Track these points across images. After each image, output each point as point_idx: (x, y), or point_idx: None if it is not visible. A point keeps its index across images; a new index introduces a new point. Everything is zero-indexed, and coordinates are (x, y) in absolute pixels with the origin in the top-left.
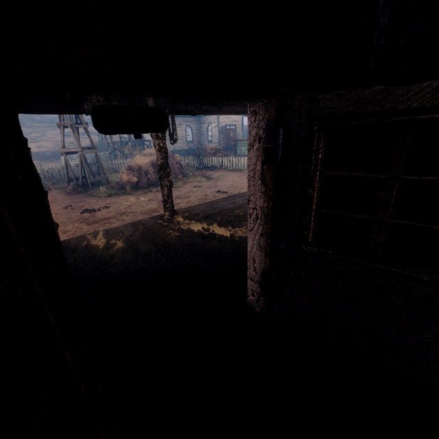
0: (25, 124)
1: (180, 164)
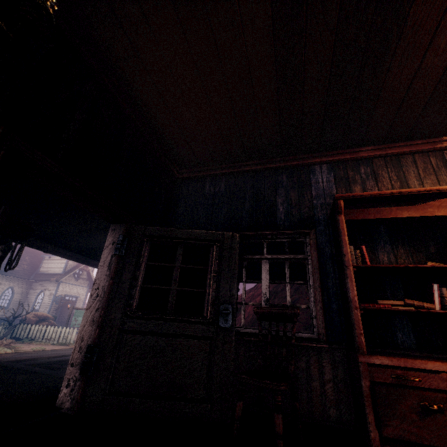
0: None
1: None
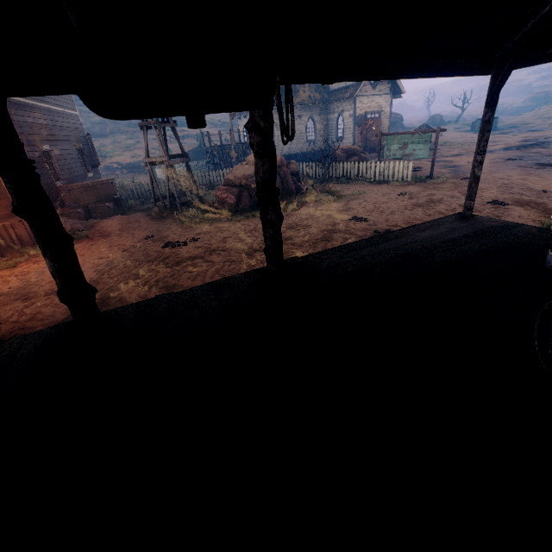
0: (120, 129)
1: (296, 176)
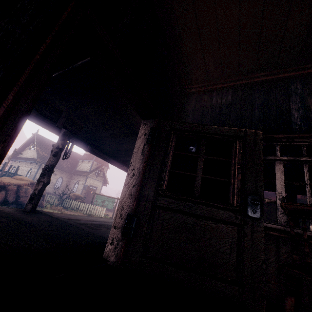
0: None
1: (42, 197)
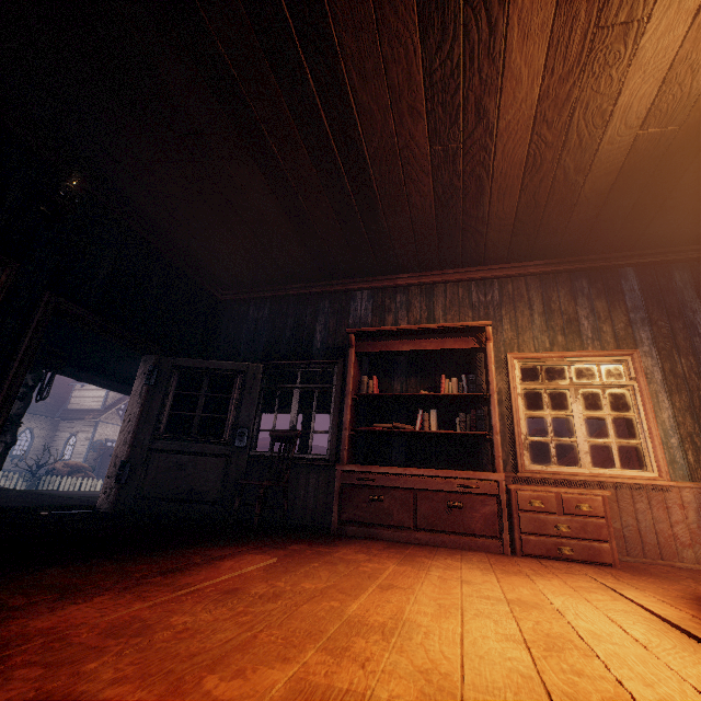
0: None
1: None
